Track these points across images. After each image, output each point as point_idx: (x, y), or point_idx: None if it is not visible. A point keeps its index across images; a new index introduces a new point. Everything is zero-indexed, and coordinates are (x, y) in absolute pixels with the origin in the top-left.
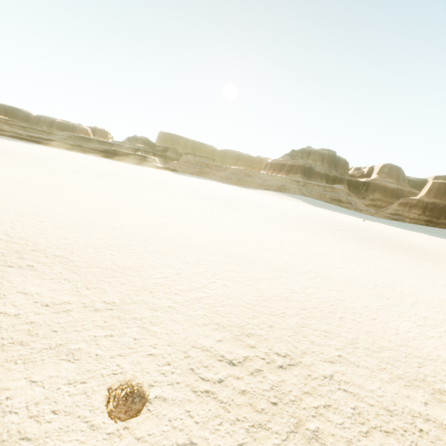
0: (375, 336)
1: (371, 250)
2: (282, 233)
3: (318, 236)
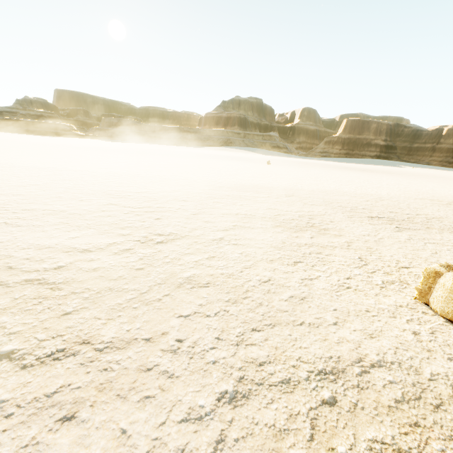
0: None
1: (364, 173)
2: (314, 171)
3: (328, 170)
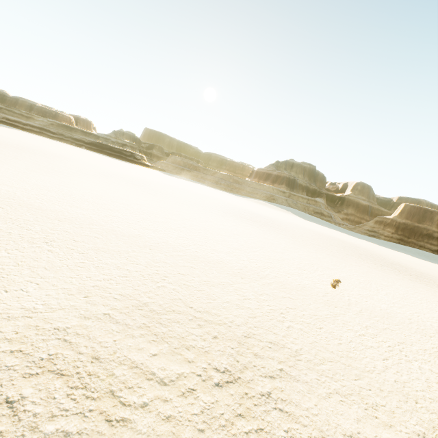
0: None
1: (417, 285)
2: (343, 267)
3: (366, 268)
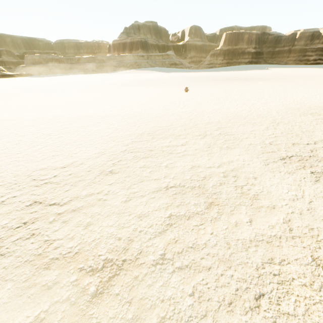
0: (322, 103)
1: (246, 83)
2: (209, 88)
3: (219, 85)
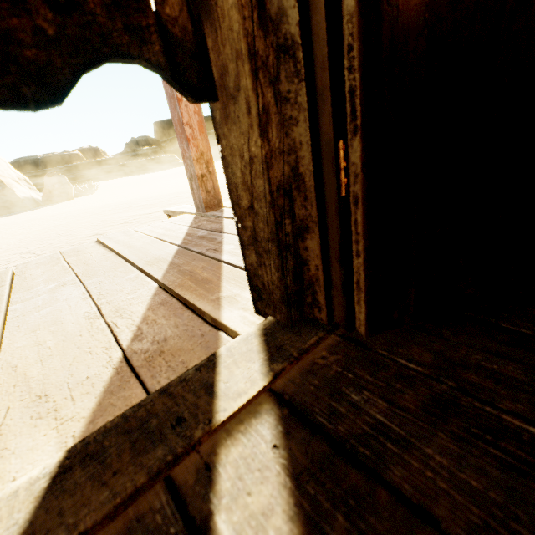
0: None
1: None
2: None
3: None
